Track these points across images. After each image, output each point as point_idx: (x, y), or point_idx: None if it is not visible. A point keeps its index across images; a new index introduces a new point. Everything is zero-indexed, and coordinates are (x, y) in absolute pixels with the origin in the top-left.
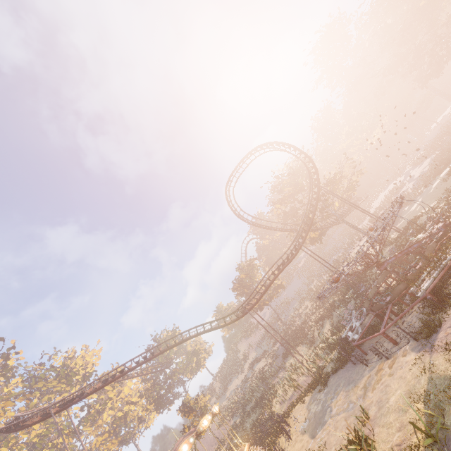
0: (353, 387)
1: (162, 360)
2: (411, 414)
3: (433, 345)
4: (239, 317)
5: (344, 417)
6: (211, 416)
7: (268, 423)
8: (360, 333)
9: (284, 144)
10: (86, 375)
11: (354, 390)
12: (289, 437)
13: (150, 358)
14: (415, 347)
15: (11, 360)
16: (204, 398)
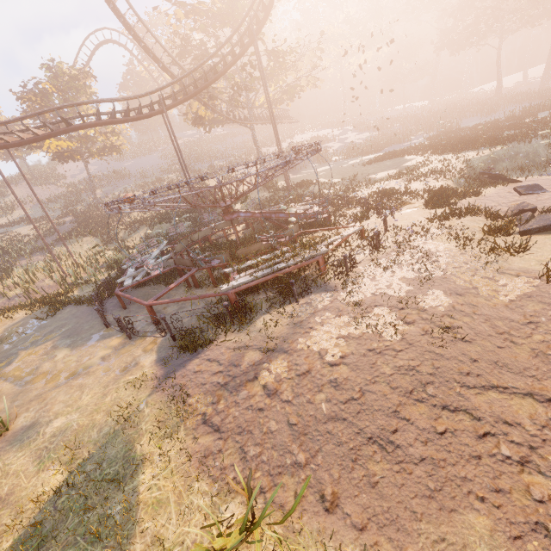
0: (64, 347)
1: None
2: (36, 486)
3: (169, 377)
4: None
5: (0, 393)
6: None
7: None
8: (136, 281)
9: None
10: None
11: (59, 353)
12: None
13: None
14: (164, 348)
15: None
16: None
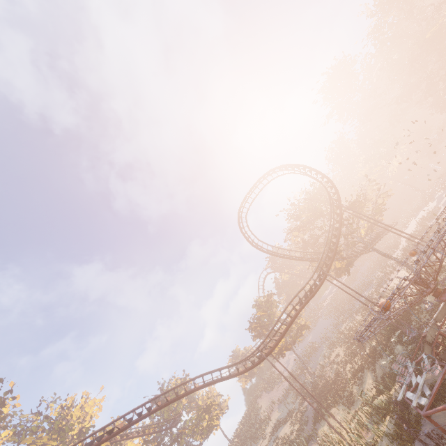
0: None
1: (168, 416)
2: None
3: None
4: (254, 364)
5: None
6: None
7: None
8: (429, 396)
9: (298, 165)
10: (82, 431)
11: None
12: None
13: (145, 415)
14: None
15: (7, 406)
16: None
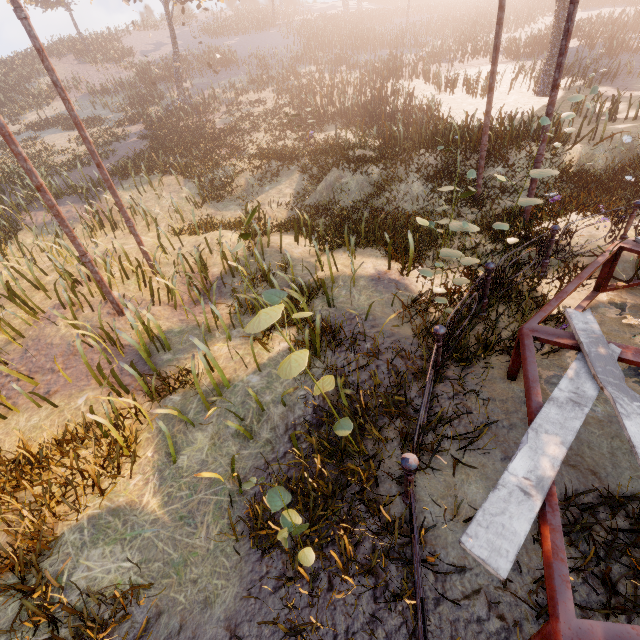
0: None
1: None
2: None
3: None
4: None
5: None
6: None
7: None
8: None
9: None
10: None
11: None
12: None
13: None
14: None
15: None
16: None
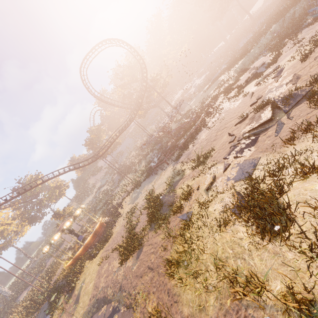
0: (151, 183)
1: (30, 194)
2: (167, 182)
3: (178, 162)
4: (93, 161)
5: (146, 192)
6: (81, 209)
7: (111, 209)
8: (156, 163)
9: (127, 44)
10: None
11: (151, 184)
12: (122, 208)
13: (29, 189)
14: (173, 164)
15: None
16: (70, 208)
